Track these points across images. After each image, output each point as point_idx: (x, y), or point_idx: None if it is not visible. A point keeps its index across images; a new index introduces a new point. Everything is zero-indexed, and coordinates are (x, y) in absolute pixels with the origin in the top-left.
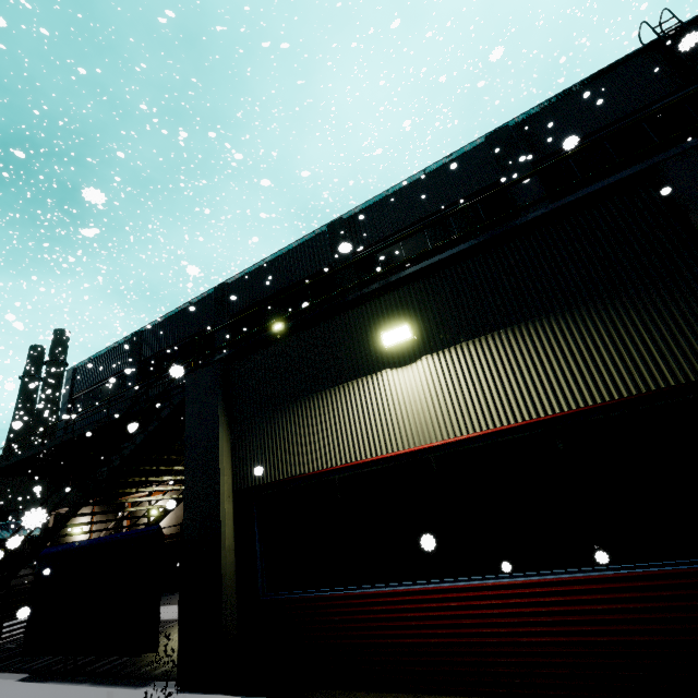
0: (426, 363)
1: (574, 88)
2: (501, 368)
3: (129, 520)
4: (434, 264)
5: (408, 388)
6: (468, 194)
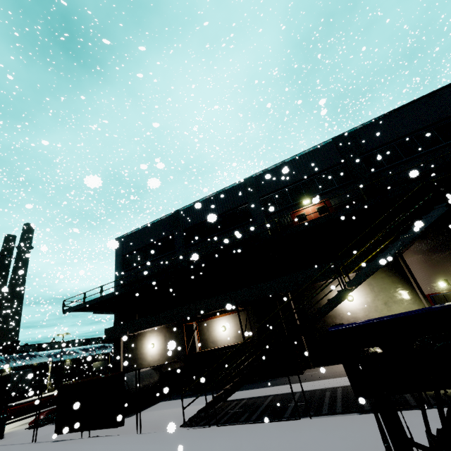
0: None
1: None
2: None
3: (198, 335)
4: None
5: None
6: (445, 117)
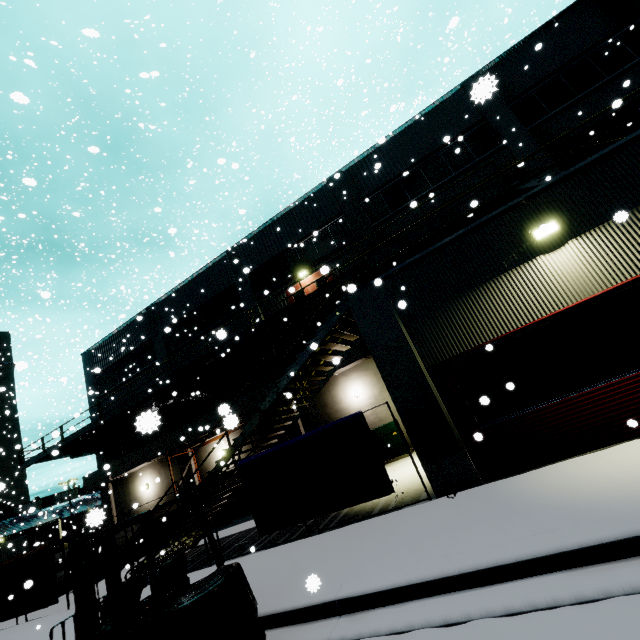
0: (573, 245)
1: (529, 37)
2: (635, 235)
3: (196, 466)
4: (565, 176)
5: (563, 264)
6: (455, 136)
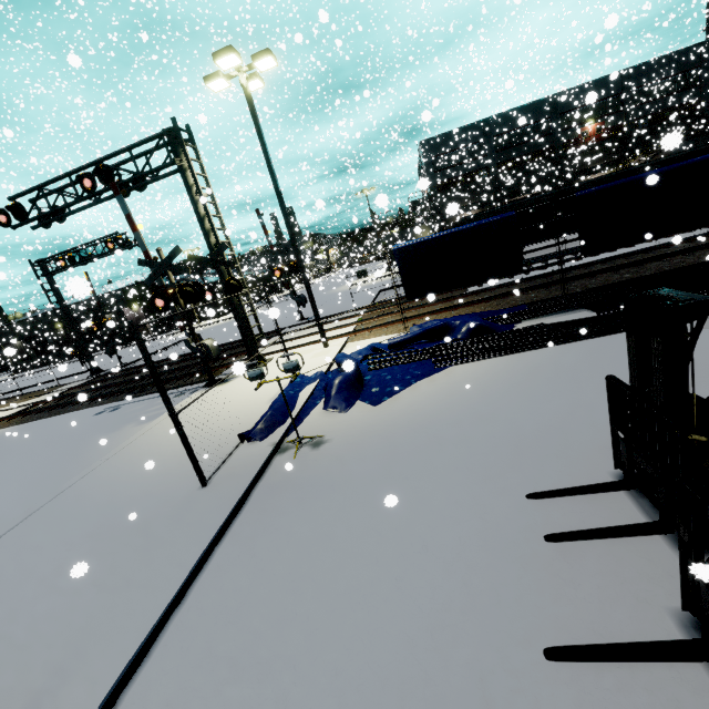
0: None
1: None
2: None
3: None
4: None
5: None
6: (686, 70)
